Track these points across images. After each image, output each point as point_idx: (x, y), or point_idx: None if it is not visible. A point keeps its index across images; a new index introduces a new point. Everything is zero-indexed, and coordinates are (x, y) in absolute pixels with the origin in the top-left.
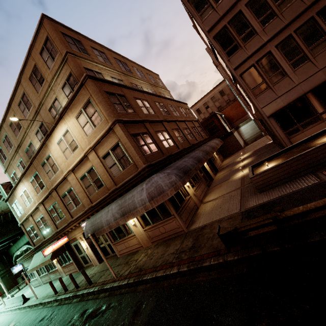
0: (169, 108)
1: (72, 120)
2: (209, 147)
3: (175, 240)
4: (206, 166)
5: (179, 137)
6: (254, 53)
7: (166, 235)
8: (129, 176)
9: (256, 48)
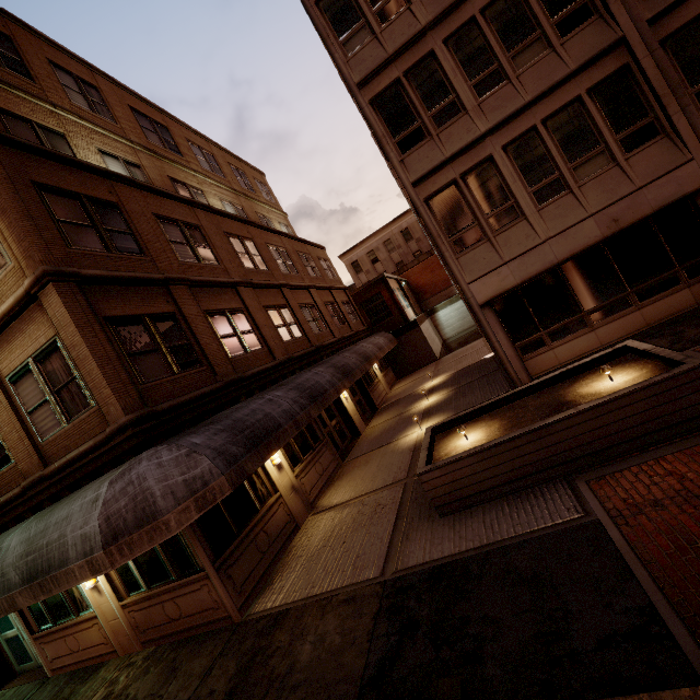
0: (270, 253)
1: None
2: (356, 356)
3: (200, 651)
4: (347, 402)
5: (283, 328)
6: (458, 154)
7: (183, 625)
8: (81, 445)
9: (462, 143)
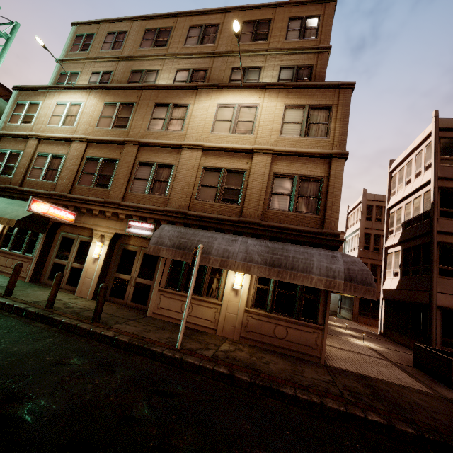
0: None
1: (275, 103)
2: None
3: (306, 363)
4: None
5: None
6: None
7: (281, 344)
8: (300, 226)
9: None
